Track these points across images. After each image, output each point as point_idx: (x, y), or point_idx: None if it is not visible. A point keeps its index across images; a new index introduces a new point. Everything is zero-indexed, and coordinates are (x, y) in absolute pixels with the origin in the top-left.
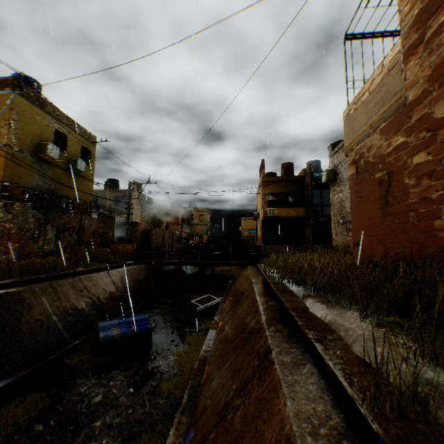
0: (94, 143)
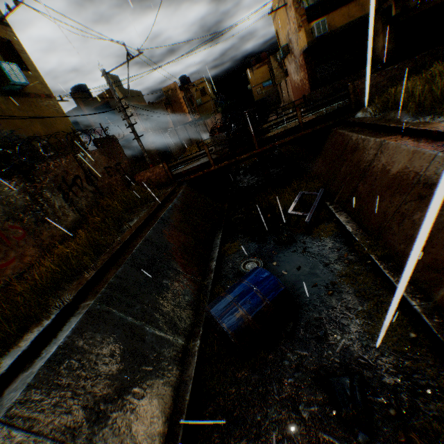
0: (4, 25)
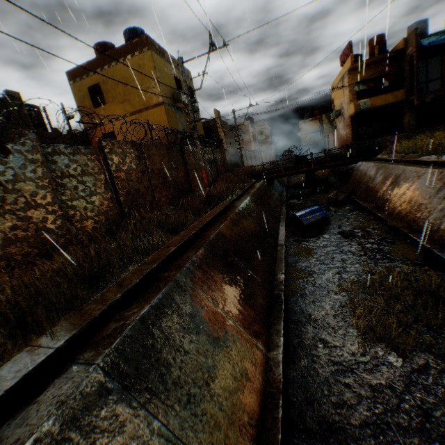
0: (191, 80)
